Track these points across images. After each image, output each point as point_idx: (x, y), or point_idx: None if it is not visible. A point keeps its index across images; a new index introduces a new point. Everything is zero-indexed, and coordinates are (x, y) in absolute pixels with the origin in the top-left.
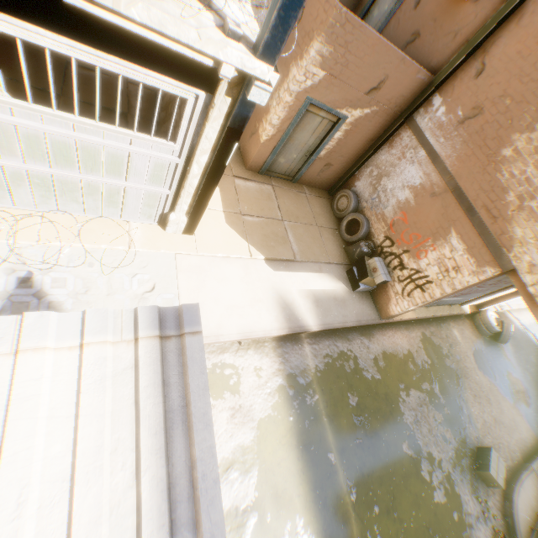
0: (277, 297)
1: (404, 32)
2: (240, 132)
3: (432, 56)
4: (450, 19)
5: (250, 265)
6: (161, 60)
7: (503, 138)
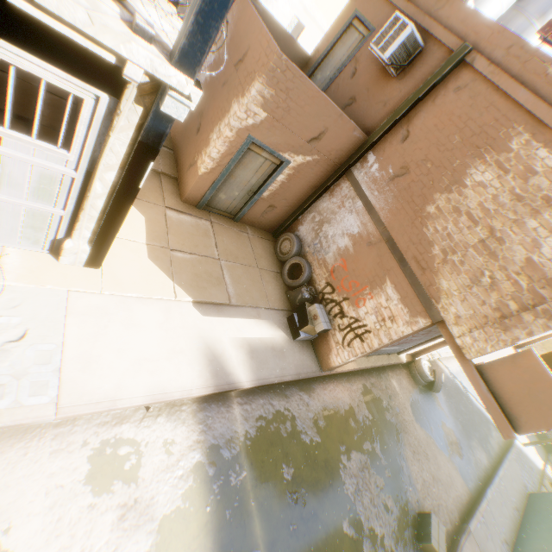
0: (204, 347)
1: (343, 95)
2: (156, 150)
3: (367, 119)
4: (381, 91)
5: (173, 308)
6: (41, 41)
7: (427, 196)
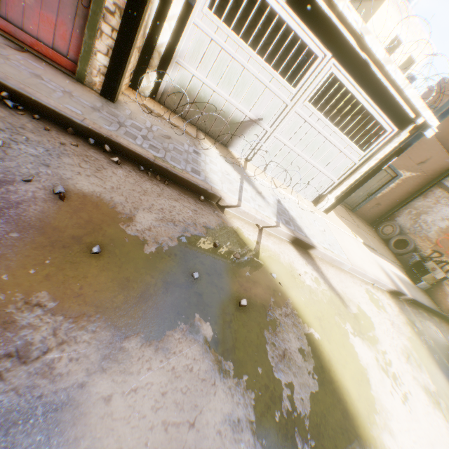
0: (379, 266)
1: None
2: (402, 151)
3: (448, 154)
4: None
5: (357, 242)
6: (393, 112)
7: None
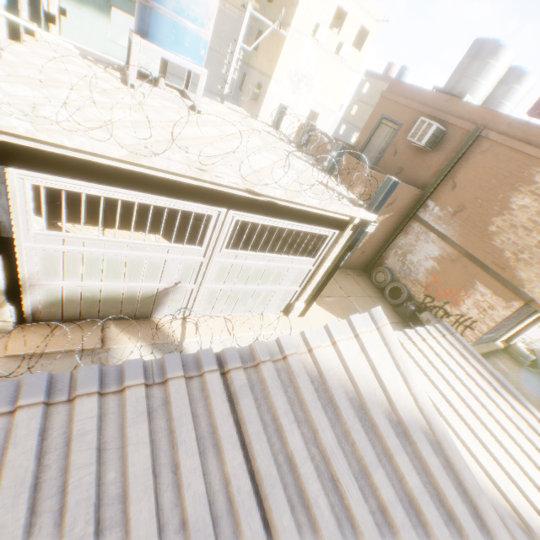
0: None
1: (391, 167)
2: (353, 246)
3: (417, 179)
4: (422, 160)
5: None
6: (326, 222)
7: (485, 221)
